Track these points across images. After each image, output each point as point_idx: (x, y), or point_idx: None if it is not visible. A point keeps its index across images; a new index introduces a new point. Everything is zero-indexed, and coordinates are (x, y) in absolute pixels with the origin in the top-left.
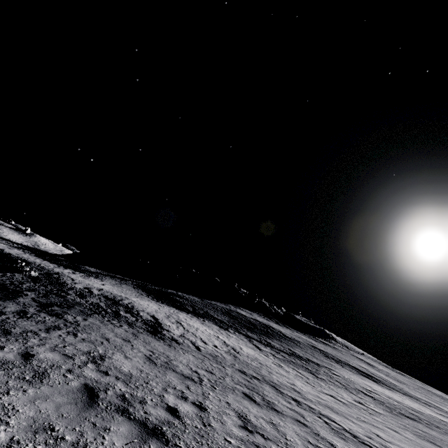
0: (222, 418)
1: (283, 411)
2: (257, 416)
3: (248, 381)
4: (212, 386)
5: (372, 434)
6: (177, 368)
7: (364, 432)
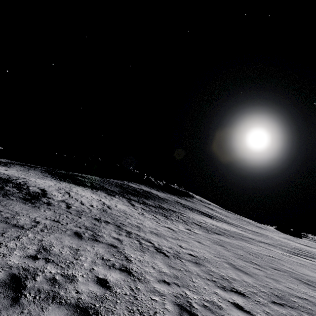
0: (10, 253)
1: (103, 240)
2: (66, 246)
3: (93, 224)
4: (42, 230)
5: (176, 246)
6: (15, 221)
7: (169, 246)
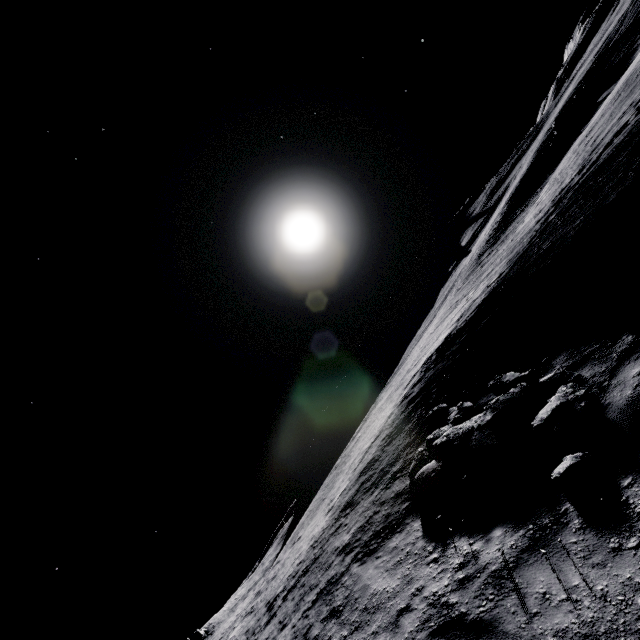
0: None
1: None
2: None
3: None
4: None
5: None
6: None
7: None
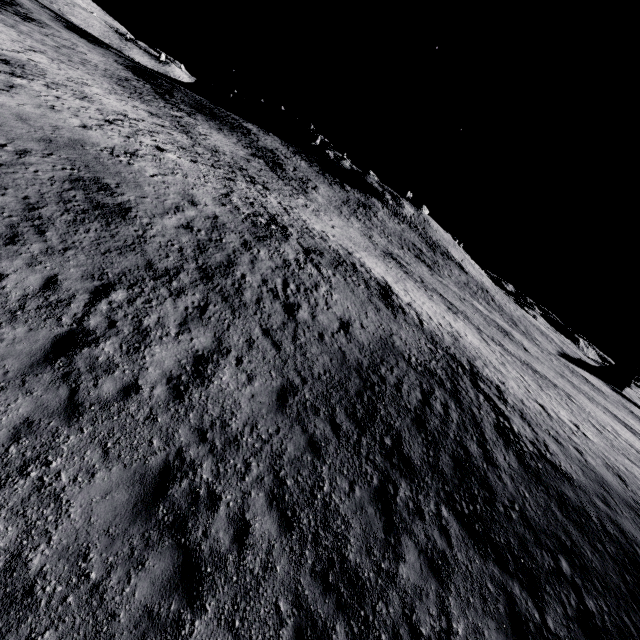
0: None
1: None
2: None
3: None
4: None
5: None
6: None
7: None
